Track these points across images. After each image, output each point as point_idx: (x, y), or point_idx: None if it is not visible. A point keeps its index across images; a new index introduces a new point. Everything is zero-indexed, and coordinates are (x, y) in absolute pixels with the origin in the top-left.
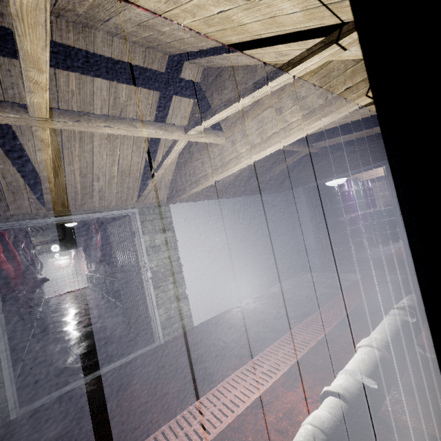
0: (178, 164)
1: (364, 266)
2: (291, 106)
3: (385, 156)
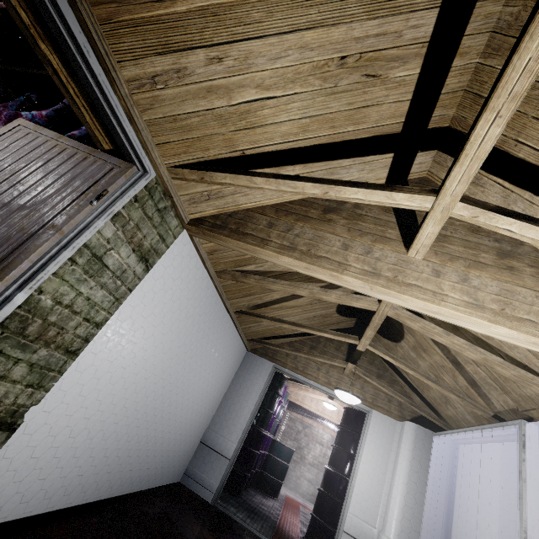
0: (281, 206)
1: (260, 524)
2: None
3: (372, 404)
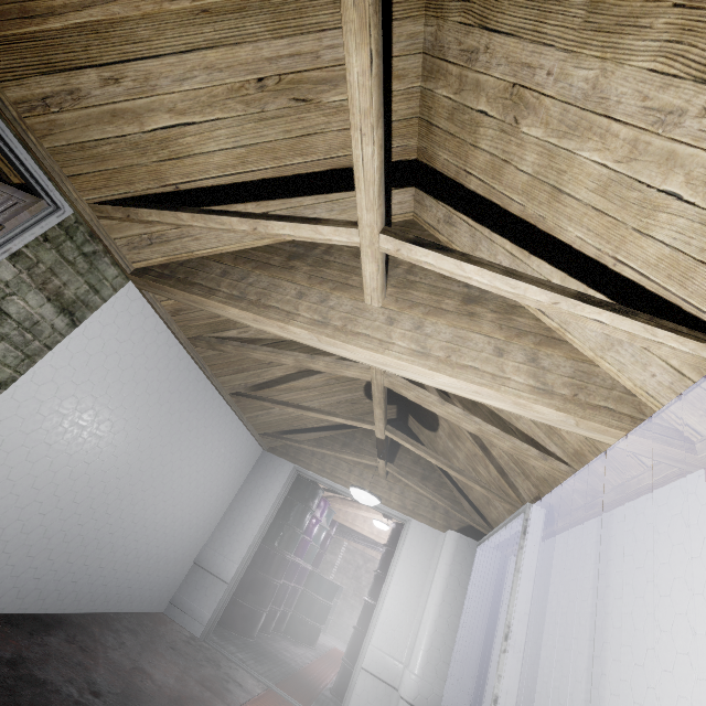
0: (243, 253)
1: (267, 667)
2: (521, 362)
3: (412, 512)
